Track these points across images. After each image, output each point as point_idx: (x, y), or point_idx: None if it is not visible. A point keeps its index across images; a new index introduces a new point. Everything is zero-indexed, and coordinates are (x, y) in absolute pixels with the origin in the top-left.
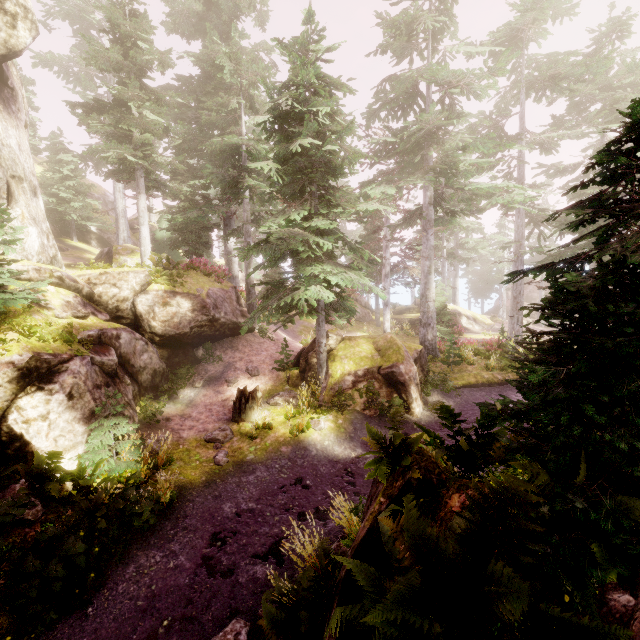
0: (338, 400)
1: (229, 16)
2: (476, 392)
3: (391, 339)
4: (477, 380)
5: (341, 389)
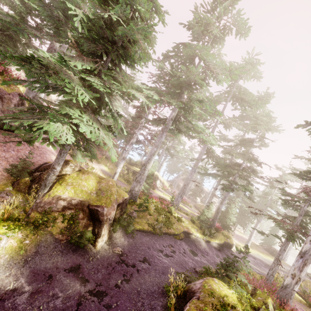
0: (41, 219)
1: None
2: (144, 236)
3: (110, 185)
4: (148, 228)
5: (50, 210)
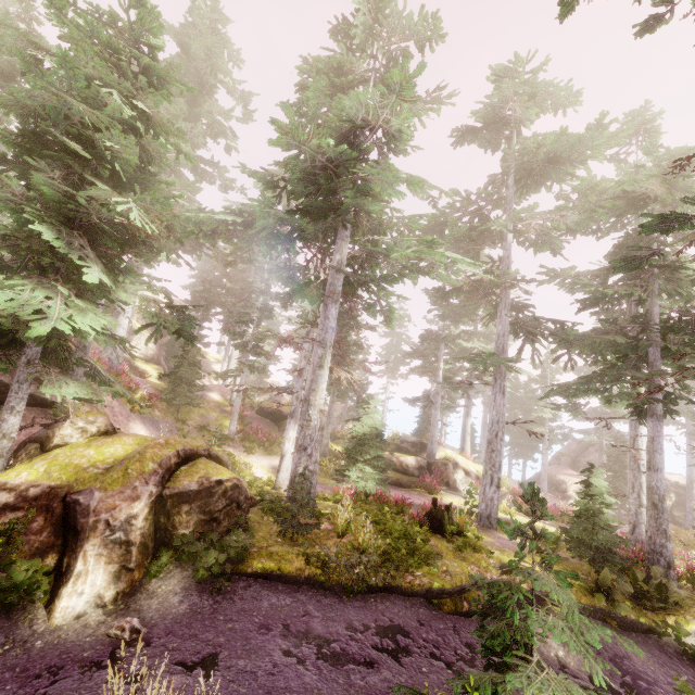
0: None
1: (195, 84)
2: (274, 594)
3: (152, 444)
4: (302, 567)
5: None
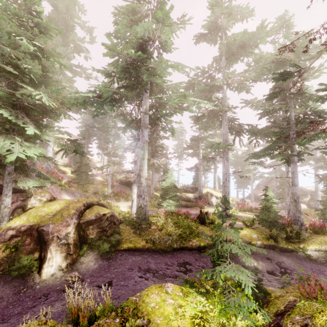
0: None
1: (64, 26)
2: (133, 256)
3: (71, 202)
4: (144, 244)
5: None
